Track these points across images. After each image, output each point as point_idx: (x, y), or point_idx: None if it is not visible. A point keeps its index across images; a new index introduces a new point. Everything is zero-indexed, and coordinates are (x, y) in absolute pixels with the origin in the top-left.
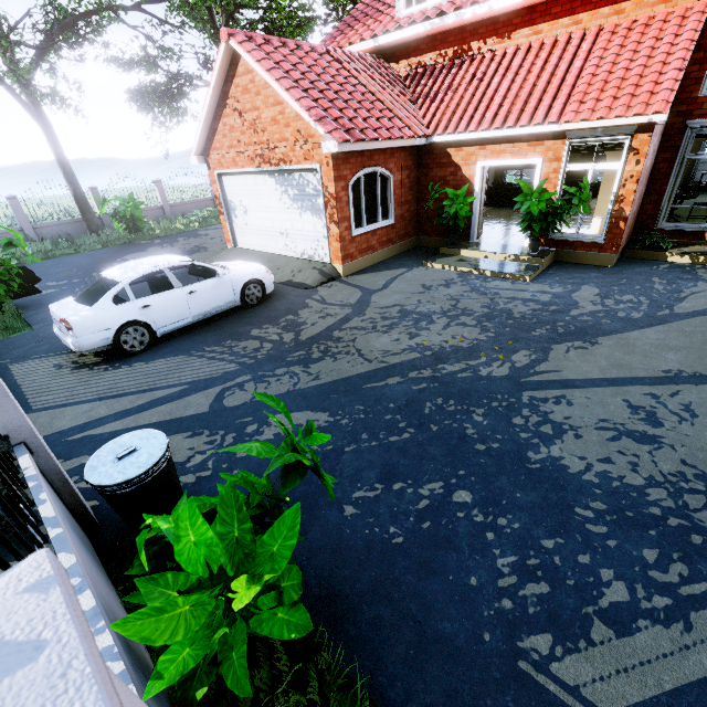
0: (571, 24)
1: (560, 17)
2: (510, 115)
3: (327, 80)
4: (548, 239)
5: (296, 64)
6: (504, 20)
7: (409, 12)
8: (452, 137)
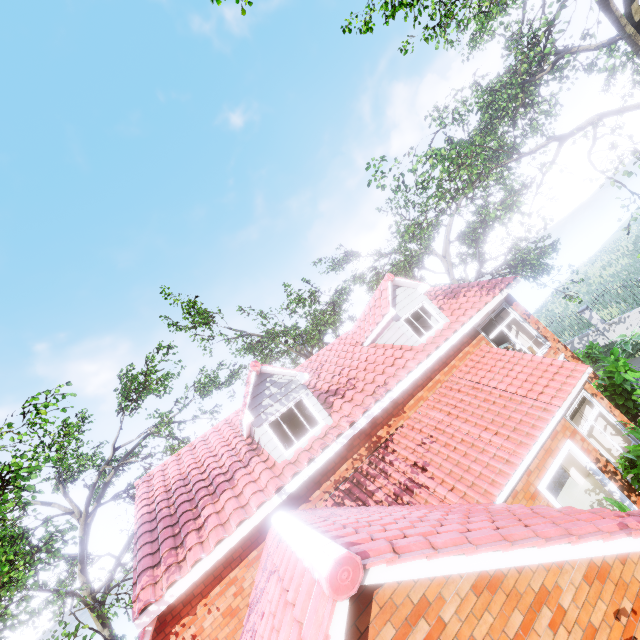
0: (436, 384)
1: (425, 384)
2: (516, 432)
3: (438, 518)
4: (639, 492)
5: (415, 527)
6: (391, 405)
7: (297, 448)
8: (509, 484)
